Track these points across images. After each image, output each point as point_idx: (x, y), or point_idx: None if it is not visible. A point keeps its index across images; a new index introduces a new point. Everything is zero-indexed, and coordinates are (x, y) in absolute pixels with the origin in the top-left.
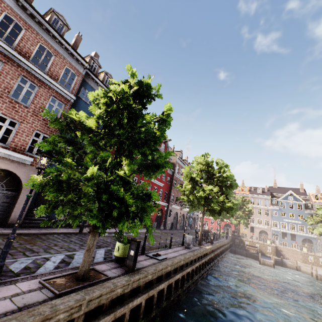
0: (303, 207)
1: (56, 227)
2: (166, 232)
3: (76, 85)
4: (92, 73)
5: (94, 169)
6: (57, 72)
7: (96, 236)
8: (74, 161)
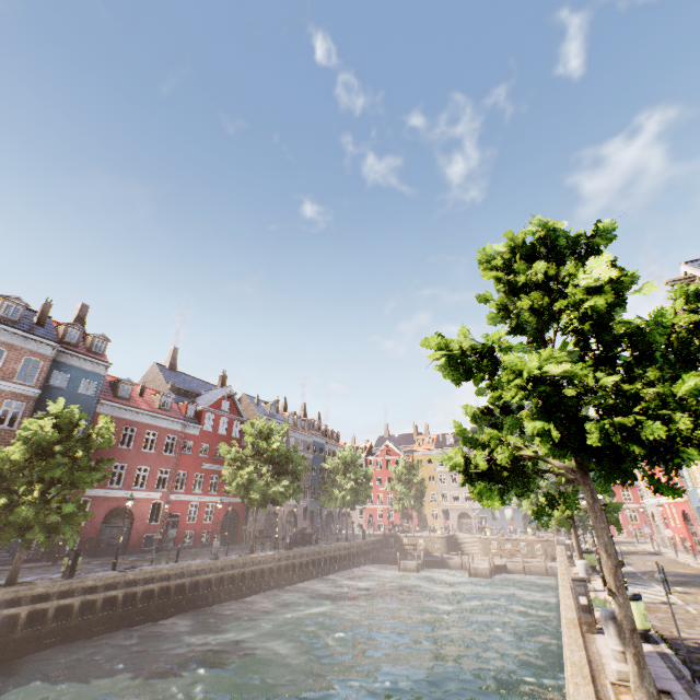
0: None
1: (23, 563)
2: (237, 547)
3: (42, 373)
4: (67, 349)
5: (5, 499)
6: (12, 368)
7: (24, 550)
8: (2, 492)
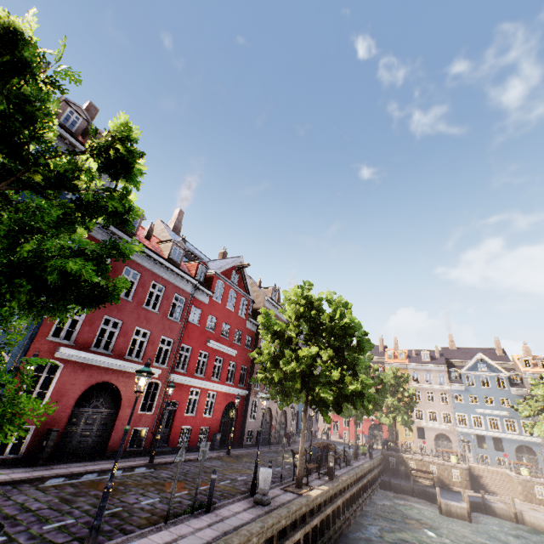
0: (507, 383)
1: None
2: (241, 454)
3: None
4: (60, 126)
5: None
6: None
7: None
8: None
